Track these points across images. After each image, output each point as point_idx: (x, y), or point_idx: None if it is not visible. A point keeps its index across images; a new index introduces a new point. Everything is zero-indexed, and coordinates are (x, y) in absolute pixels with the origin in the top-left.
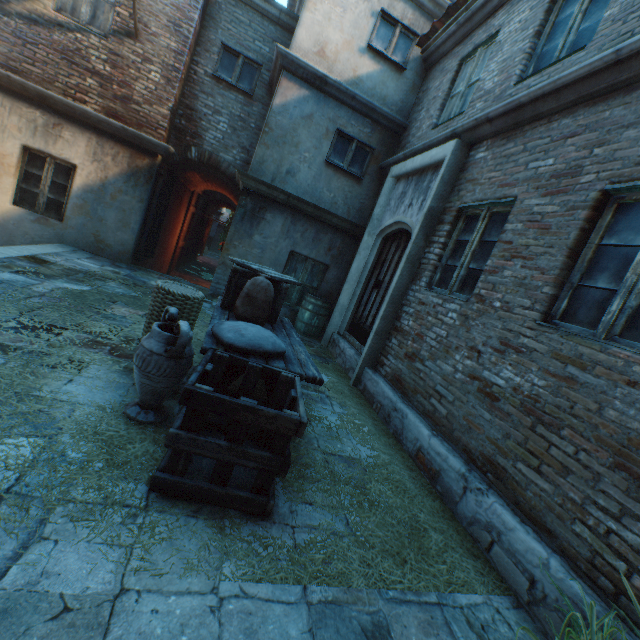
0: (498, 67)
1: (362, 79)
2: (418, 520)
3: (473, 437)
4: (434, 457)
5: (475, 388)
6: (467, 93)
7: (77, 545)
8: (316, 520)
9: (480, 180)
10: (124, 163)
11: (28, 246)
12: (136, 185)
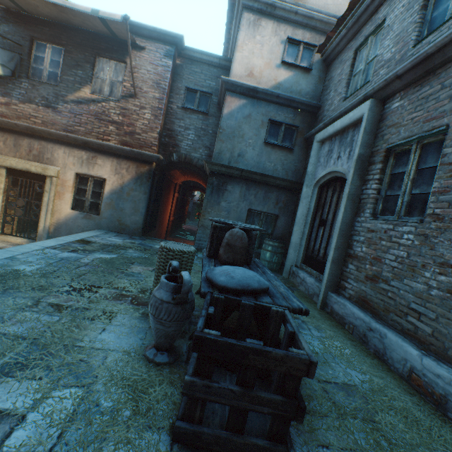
0: (392, 41)
1: (281, 83)
2: None
3: None
4: (433, 379)
5: None
6: (367, 68)
7: None
8: None
9: (402, 122)
10: (133, 172)
11: (79, 233)
12: (141, 184)
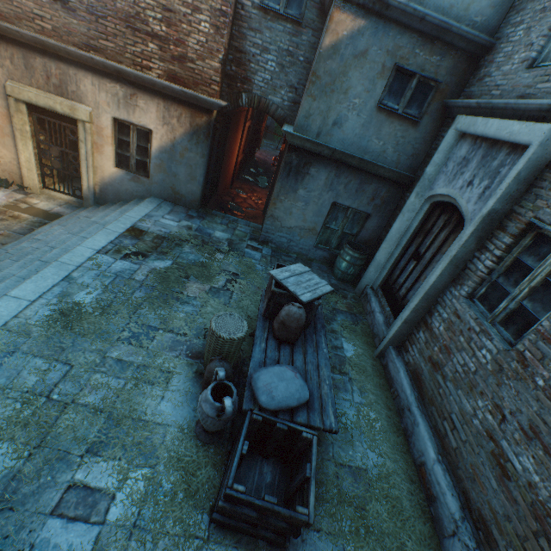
0: None
1: None
2: (404, 550)
3: (475, 490)
4: (434, 482)
5: (489, 448)
6: None
7: None
8: (320, 550)
9: None
10: (186, 123)
11: (129, 212)
12: (198, 142)
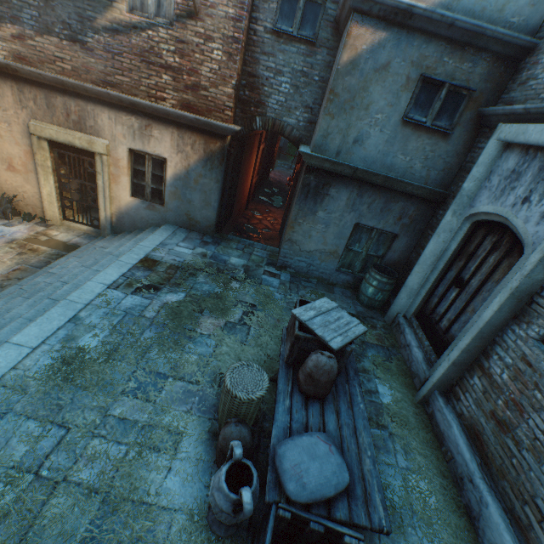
0: None
1: None
2: None
3: None
4: None
5: None
6: None
7: None
8: None
9: None
10: (200, 150)
11: (143, 242)
12: (212, 168)
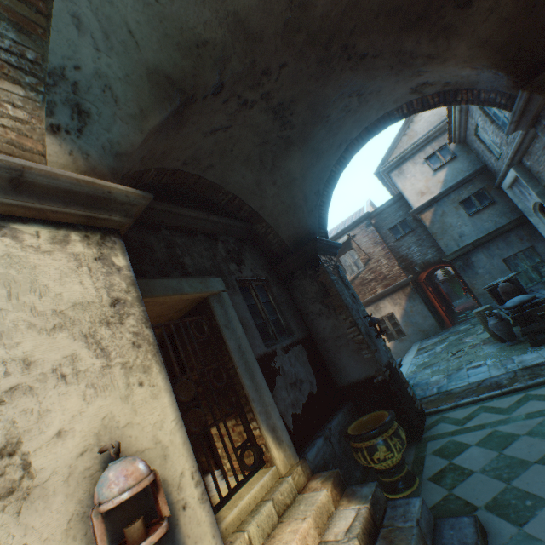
0: (492, 135)
1: (444, 179)
2: None
3: None
4: None
5: None
6: (493, 143)
7: (523, 356)
8: None
9: (539, 171)
10: (402, 297)
11: (410, 349)
12: (413, 300)
